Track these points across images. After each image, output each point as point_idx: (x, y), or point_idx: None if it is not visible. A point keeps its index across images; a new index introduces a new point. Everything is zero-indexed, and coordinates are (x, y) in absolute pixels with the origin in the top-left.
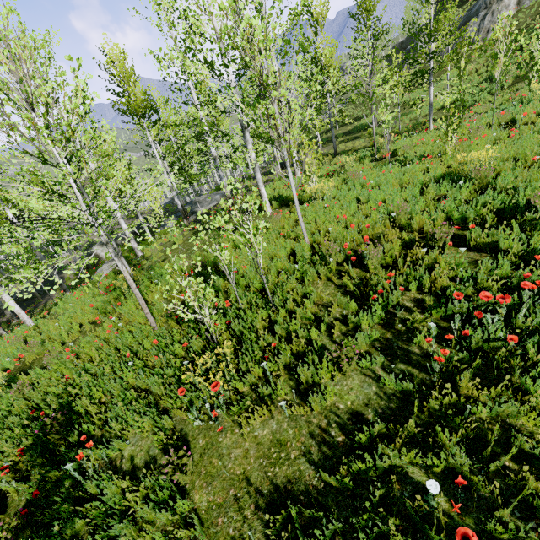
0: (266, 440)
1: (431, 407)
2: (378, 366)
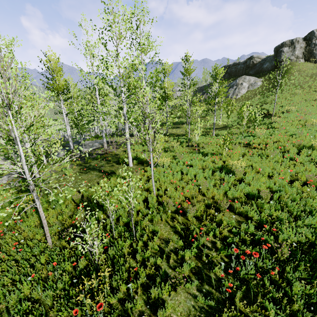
0: None
1: None
2: (194, 286)
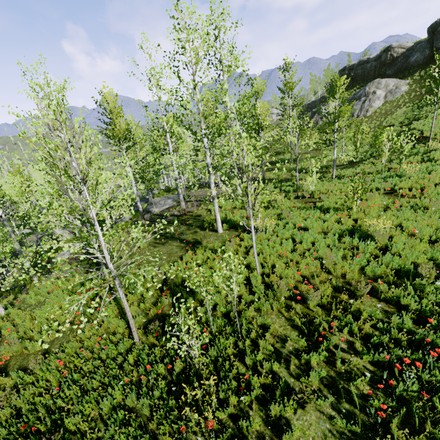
0: None
1: None
2: (328, 403)
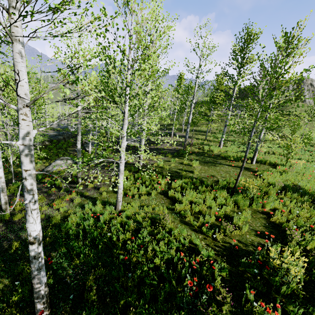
0: None
1: None
2: None
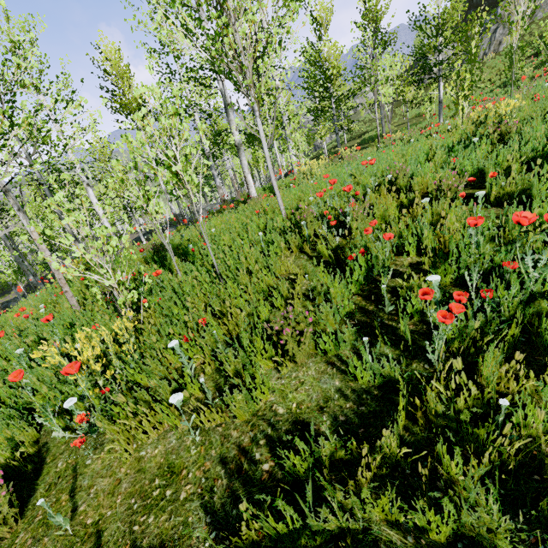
0: (153, 464)
1: (430, 411)
2: (349, 350)
